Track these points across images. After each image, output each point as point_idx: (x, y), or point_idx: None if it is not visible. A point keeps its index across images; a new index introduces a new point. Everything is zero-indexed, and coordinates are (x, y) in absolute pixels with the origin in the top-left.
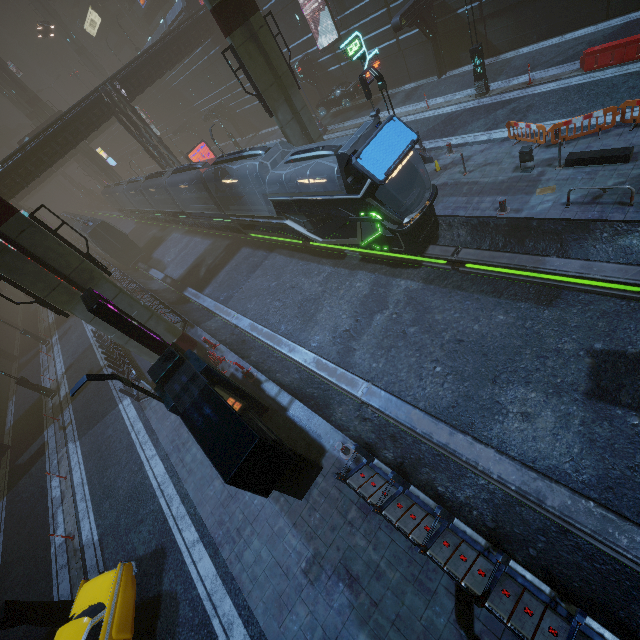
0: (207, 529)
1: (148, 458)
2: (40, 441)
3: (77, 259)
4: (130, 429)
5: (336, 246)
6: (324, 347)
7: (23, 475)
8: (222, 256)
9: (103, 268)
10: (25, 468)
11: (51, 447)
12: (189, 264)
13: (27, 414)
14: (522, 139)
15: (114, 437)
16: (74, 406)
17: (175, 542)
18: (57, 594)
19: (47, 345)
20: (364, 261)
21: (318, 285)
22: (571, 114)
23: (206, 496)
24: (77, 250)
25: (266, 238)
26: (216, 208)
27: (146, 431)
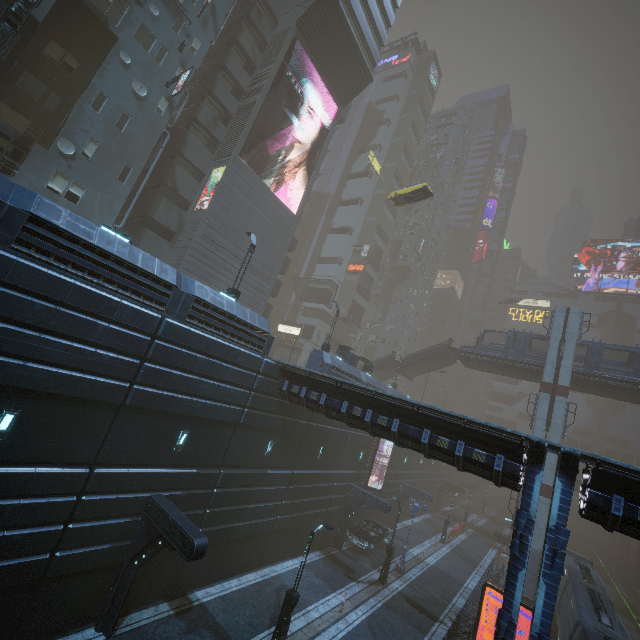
0: None
1: None
2: None
3: None
4: None
5: None
6: None
7: None
8: None
9: None
10: None
11: None
12: None
13: None
14: (500, 561)
15: None
16: None
17: None
18: None
19: None
20: None
21: None
22: (484, 552)
23: None
24: None
25: None
26: None
27: None
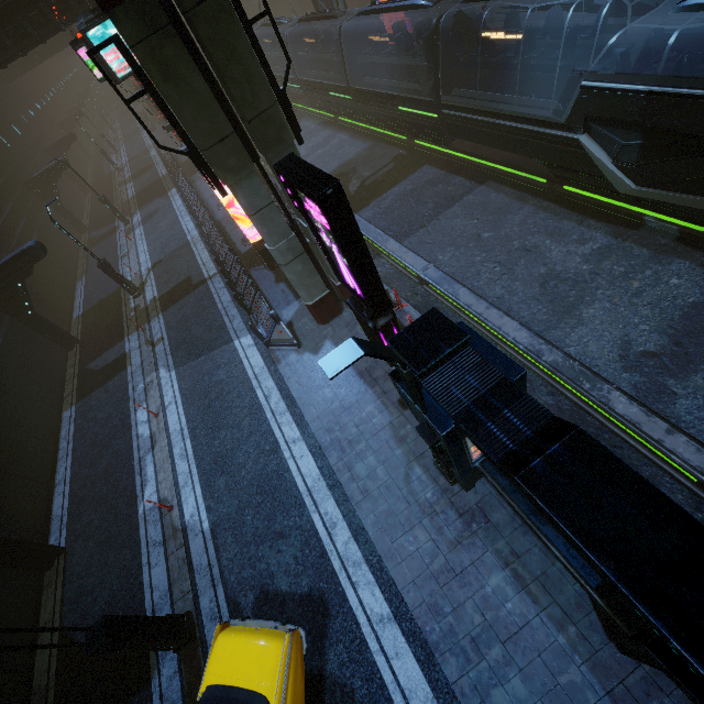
0: (407, 607)
1: (287, 440)
2: (119, 349)
3: (269, 94)
4: (254, 383)
5: (624, 204)
6: (602, 368)
7: (97, 386)
8: (388, 170)
9: (295, 127)
10: (99, 378)
11: (135, 363)
12: (331, 169)
13: (101, 306)
14: None
15: (229, 385)
16: (166, 319)
17: (345, 599)
18: (149, 581)
19: (126, 225)
20: (686, 244)
21: (581, 259)
22: None
23: (401, 548)
24: (270, 77)
25: (472, 160)
26: (413, 90)
27: (281, 396)
